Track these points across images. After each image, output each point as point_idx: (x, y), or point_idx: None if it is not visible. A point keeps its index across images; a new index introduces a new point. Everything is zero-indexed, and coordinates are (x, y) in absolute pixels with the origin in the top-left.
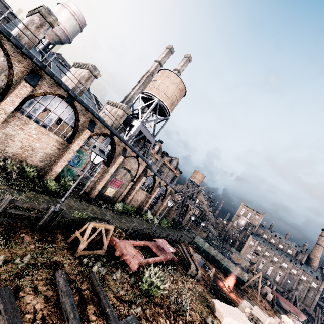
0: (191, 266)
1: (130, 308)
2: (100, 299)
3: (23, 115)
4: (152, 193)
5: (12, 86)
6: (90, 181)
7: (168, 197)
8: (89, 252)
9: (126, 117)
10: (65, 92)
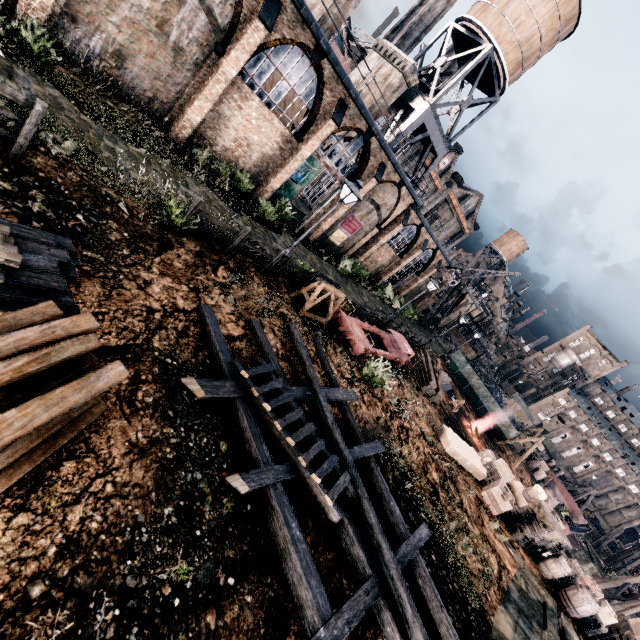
0: (430, 382)
1: (349, 385)
2: (325, 365)
3: (244, 81)
4: (405, 257)
5: (238, 26)
6: (315, 214)
7: (431, 271)
8: (313, 316)
9: None
10: (312, 38)
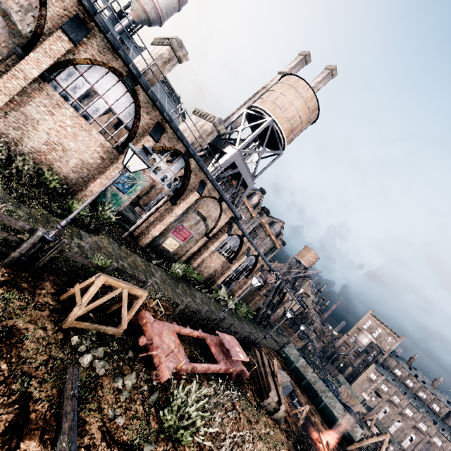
0: (270, 394)
1: None
2: (60, 432)
3: (56, 91)
4: (234, 262)
5: (42, 37)
6: (141, 219)
7: (256, 273)
8: (91, 327)
9: (218, 140)
10: (124, 67)
